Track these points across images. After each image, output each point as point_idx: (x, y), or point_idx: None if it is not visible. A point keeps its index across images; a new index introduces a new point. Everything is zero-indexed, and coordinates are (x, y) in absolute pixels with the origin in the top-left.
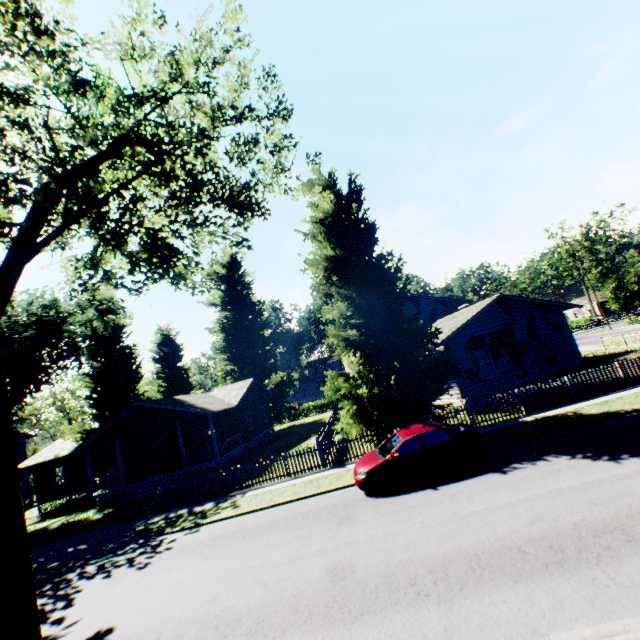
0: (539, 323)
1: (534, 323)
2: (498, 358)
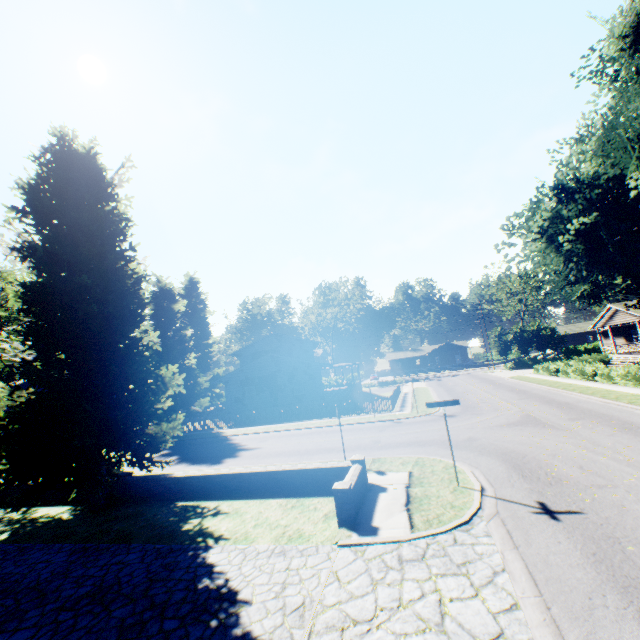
0: (299, 373)
1: (295, 373)
2: (261, 392)
